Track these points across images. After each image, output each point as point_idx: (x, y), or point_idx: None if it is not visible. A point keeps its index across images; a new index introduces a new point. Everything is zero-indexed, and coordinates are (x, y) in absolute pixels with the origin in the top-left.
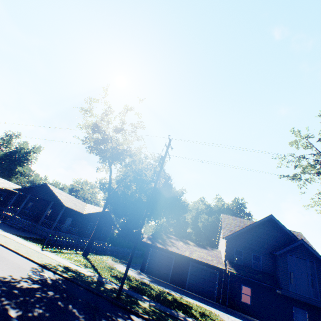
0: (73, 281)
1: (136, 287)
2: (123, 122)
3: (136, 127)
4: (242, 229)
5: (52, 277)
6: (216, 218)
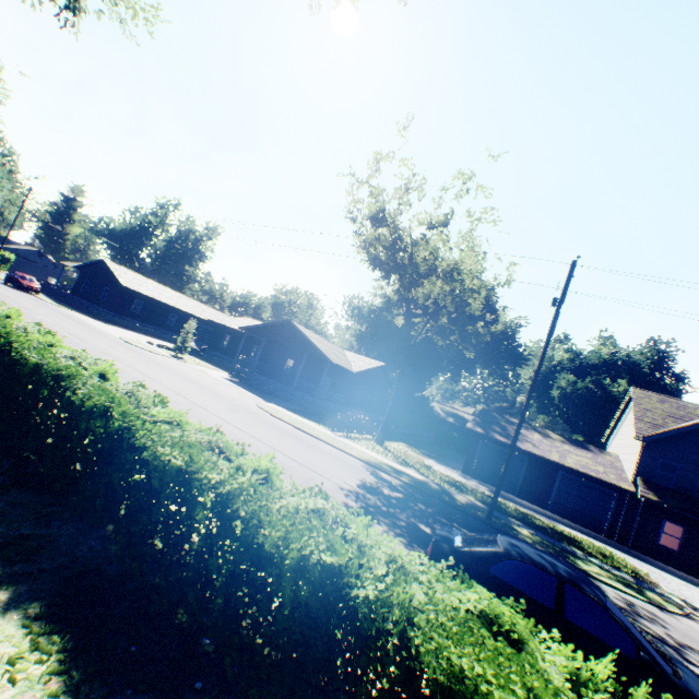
0: (420, 489)
1: (486, 502)
2: (452, 212)
3: (479, 220)
4: (686, 428)
5: (394, 481)
6: (595, 383)
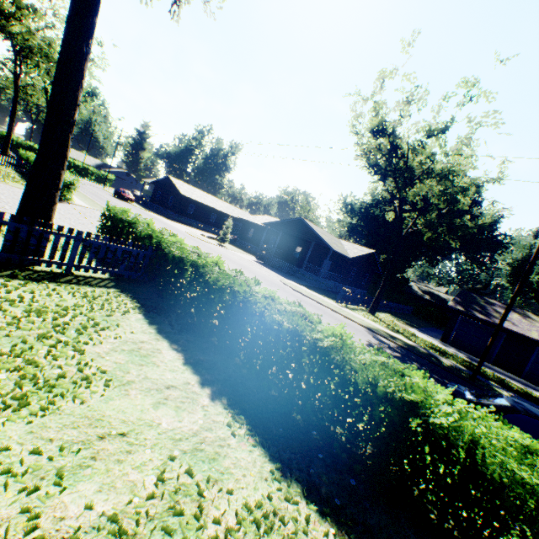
0: (412, 351)
1: (466, 366)
2: (453, 119)
3: (479, 124)
4: None
5: (391, 344)
6: None
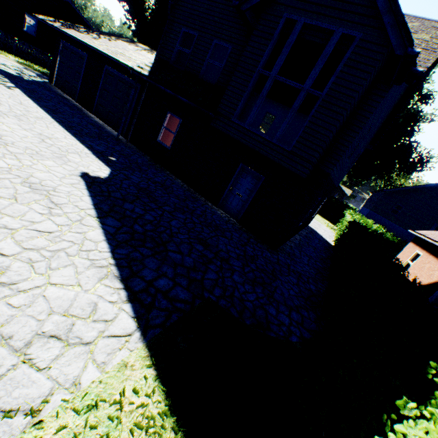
0: None
1: None
2: None
3: None
4: None
5: None
6: None
